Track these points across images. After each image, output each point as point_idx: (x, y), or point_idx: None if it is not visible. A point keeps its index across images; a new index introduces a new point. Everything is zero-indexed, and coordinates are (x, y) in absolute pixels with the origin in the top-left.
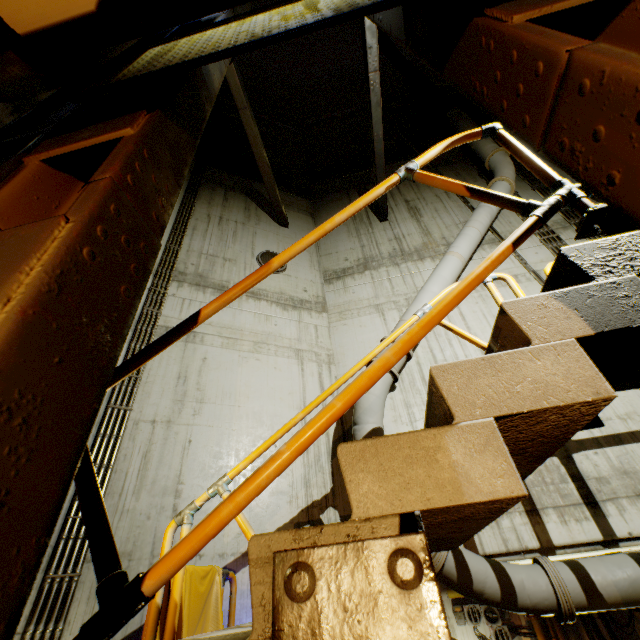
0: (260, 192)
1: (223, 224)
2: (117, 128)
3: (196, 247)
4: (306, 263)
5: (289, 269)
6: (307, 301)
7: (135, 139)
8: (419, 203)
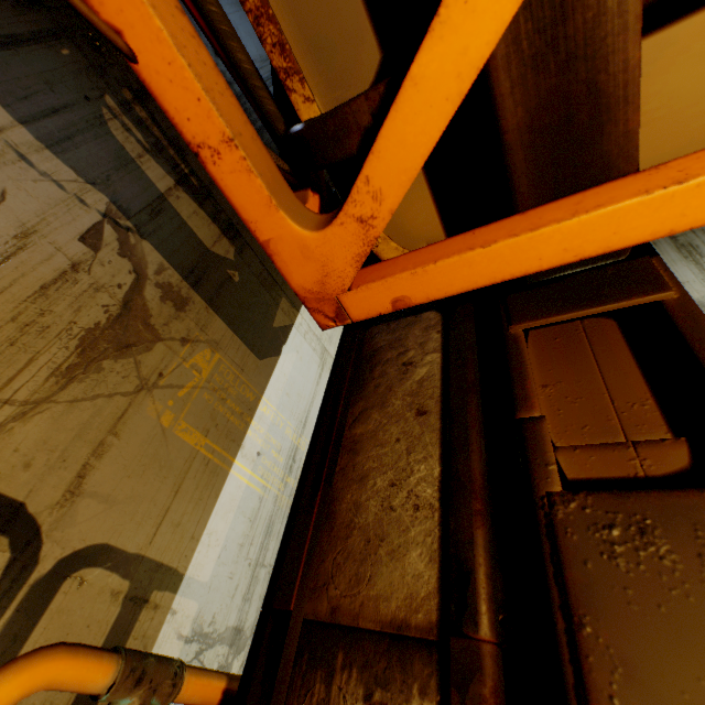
0: None
1: None
2: (640, 288)
3: None
4: None
5: None
6: None
7: (700, 310)
8: (695, 237)
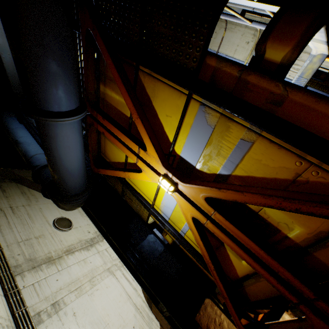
0: (22, 176)
1: (16, 211)
2: None
3: (11, 239)
4: (79, 214)
5: (74, 223)
6: (94, 238)
7: None
8: None
